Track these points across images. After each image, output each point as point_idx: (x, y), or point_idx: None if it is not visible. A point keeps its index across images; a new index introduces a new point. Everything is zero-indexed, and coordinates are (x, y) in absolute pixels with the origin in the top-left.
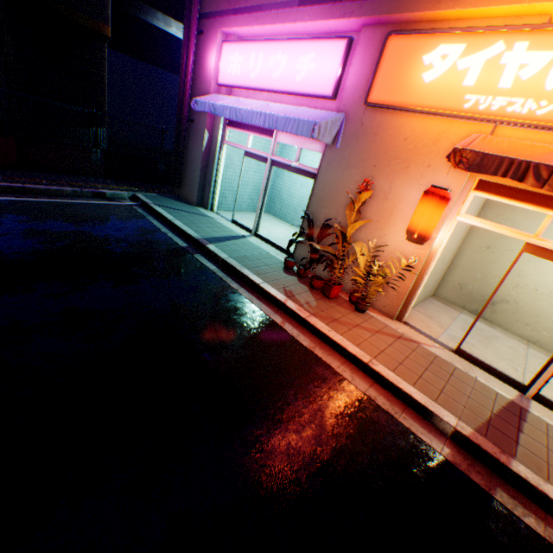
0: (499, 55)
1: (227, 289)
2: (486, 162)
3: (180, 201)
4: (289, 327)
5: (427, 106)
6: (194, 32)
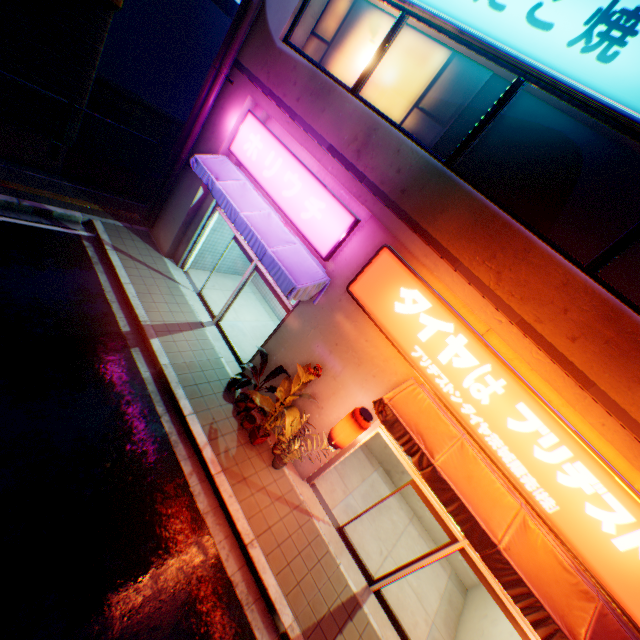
0: (448, 334)
1: (150, 415)
2: (396, 426)
3: (148, 243)
4: (195, 480)
5: (389, 331)
6: (223, 79)
